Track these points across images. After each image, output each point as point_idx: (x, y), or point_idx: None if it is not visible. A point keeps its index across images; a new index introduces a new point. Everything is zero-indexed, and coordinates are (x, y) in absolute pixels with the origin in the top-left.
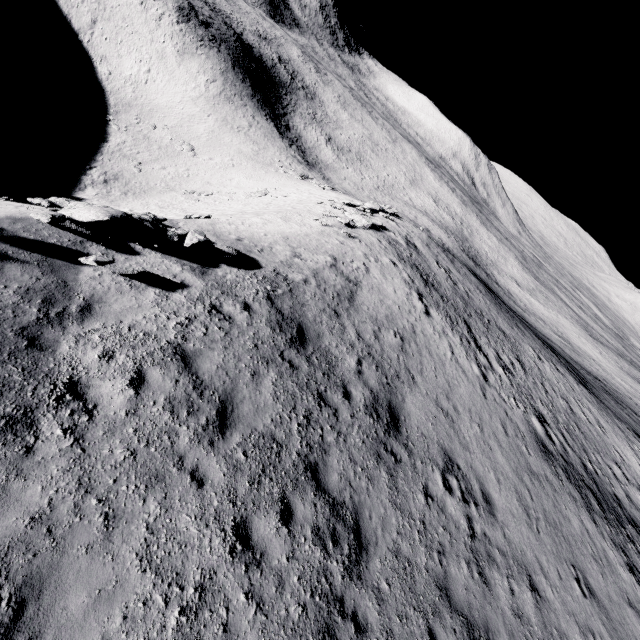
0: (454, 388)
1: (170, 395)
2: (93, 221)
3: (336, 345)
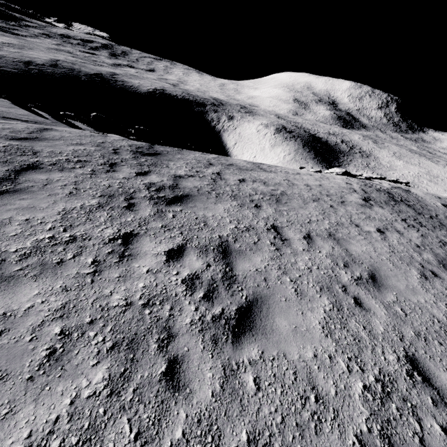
0: (339, 240)
1: (15, 128)
2: (92, 117)
3: (180, 166)
